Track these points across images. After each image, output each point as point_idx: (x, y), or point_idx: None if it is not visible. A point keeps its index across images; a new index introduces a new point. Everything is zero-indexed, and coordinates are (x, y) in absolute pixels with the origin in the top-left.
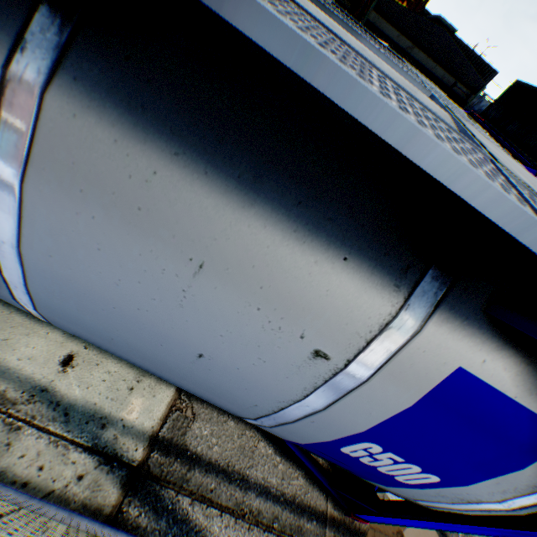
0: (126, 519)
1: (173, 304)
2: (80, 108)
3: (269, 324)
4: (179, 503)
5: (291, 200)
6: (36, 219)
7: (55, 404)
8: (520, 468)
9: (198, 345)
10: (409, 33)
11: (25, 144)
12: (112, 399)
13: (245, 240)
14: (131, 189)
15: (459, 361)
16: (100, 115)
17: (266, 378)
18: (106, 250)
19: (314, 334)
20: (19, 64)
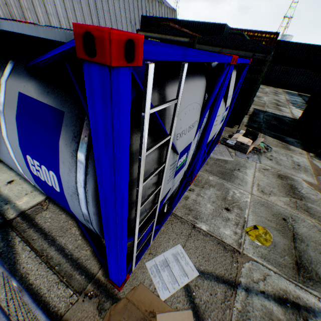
0: None
1: None
2: None
3: None
4: (15, 239)
5: None
6: None
7: None
8: (59, 143)
9: None
10: (217, 45)
11: None
12: (17, 196)
13: None
14: None
15: (18, 89)
16: None
17: None
18: None
19: None
20: None
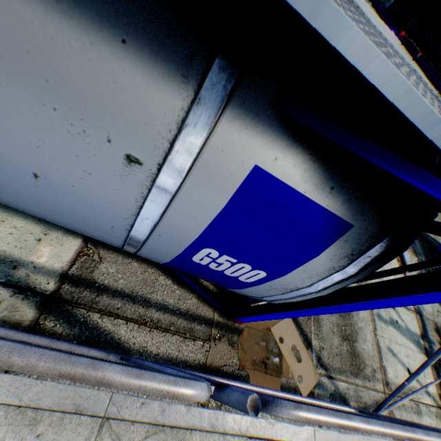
0: (44, 329)
1: None
2: None
3: (73, 127)
4: (91, 318)
5: None
6: None
7: None
8: (317, 256)
9: (25, 162)
10: None
11: None
12: (22, 248)
13: (4, 14)
14: None
15: (254, 159)
16: None
17: (101, 193)
18: None
19: (119, 137)
20: None
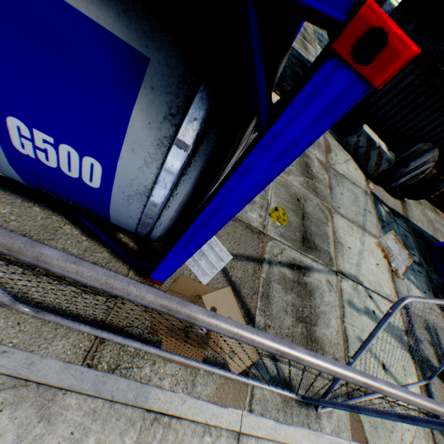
0: None
1: None
2: None
3: None
4: None
5: None
6: None
7: None
8: (129, 117)
9: None
10: None
11: None
12: None
13: None
14: None
15: None
16: None
17: None
18: None
19: None
20: None
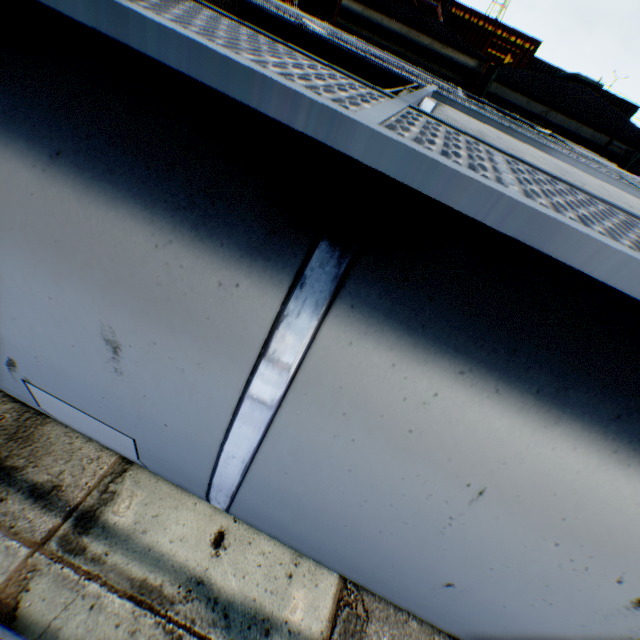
0: None
1: (430, 529)
2: (356, 335)
3: (570, 562)
4: None
5: (605, 414)
6: (281, 439)
7: (212, 601)
8: None
9: (452, 574)
10: (540, 97)
11: (289, 371)
12: (271, 591)
13: (545, 464)
14: (403, 411)
15: None
16: (377, 339)
17: (546, 622)
18: (359, 471)
19: (637, 577)
20: (297, 299)
